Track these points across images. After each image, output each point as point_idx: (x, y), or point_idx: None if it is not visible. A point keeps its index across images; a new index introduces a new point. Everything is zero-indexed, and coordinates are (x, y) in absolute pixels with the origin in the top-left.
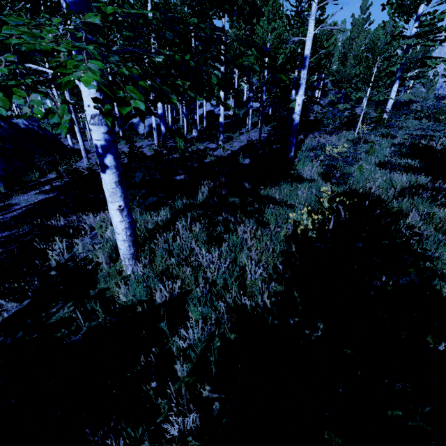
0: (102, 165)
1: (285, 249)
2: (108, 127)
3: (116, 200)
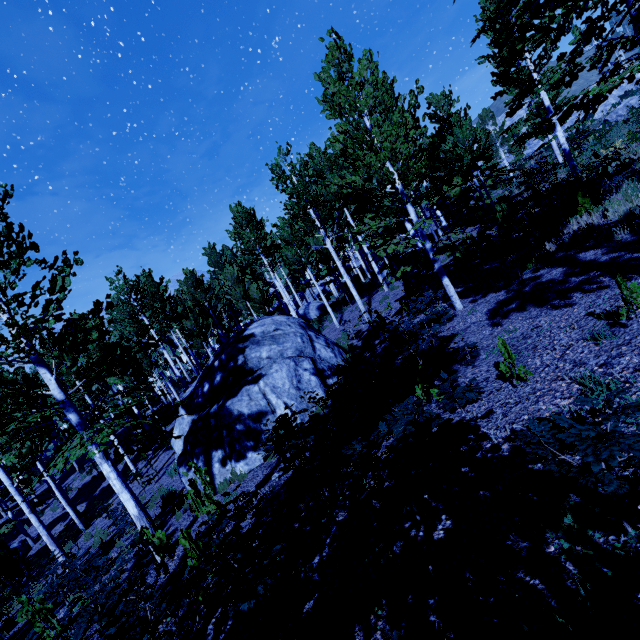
0: None
1: None
2: None
3: None
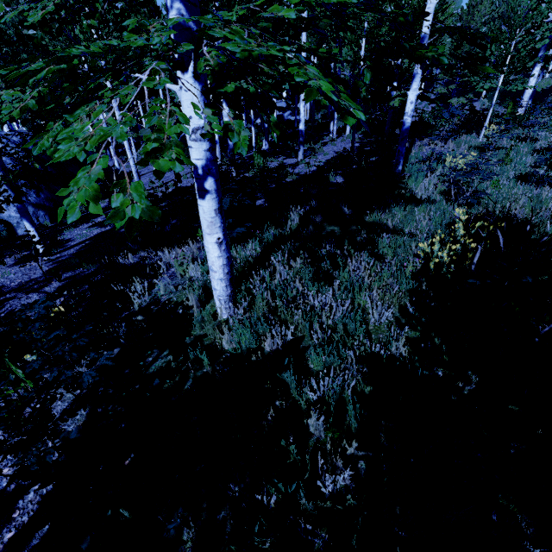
0: (201, 190)
1: (414, 288)
2: (210, 142)
3: (215, 231)
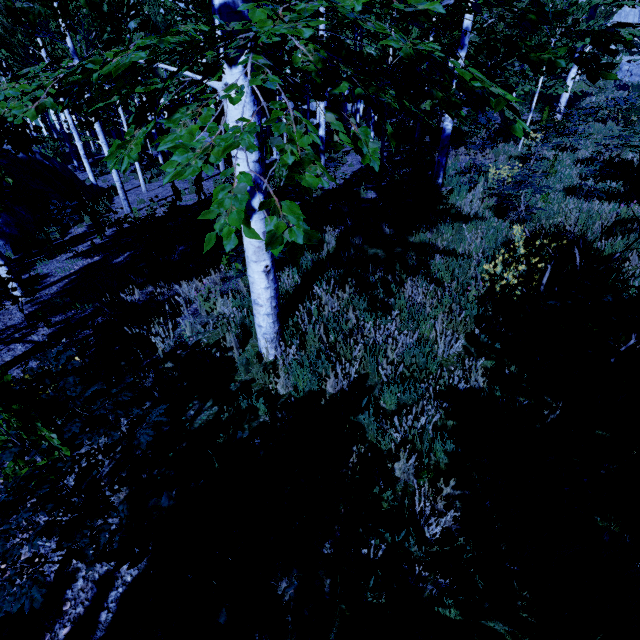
0: (248, 209)
1: (480, 314)
2: (259, 152)
3: (262, 258)
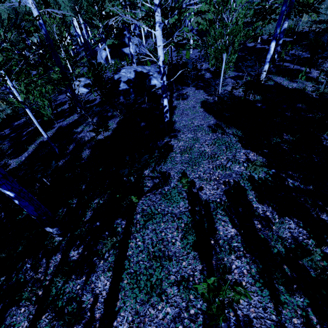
0: None
1: None
2: None
3: None
